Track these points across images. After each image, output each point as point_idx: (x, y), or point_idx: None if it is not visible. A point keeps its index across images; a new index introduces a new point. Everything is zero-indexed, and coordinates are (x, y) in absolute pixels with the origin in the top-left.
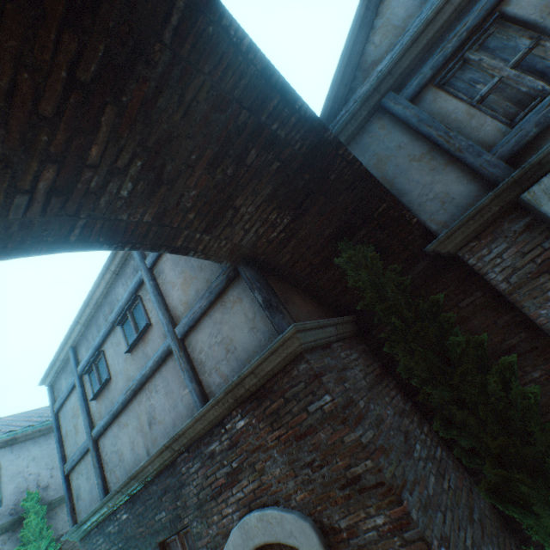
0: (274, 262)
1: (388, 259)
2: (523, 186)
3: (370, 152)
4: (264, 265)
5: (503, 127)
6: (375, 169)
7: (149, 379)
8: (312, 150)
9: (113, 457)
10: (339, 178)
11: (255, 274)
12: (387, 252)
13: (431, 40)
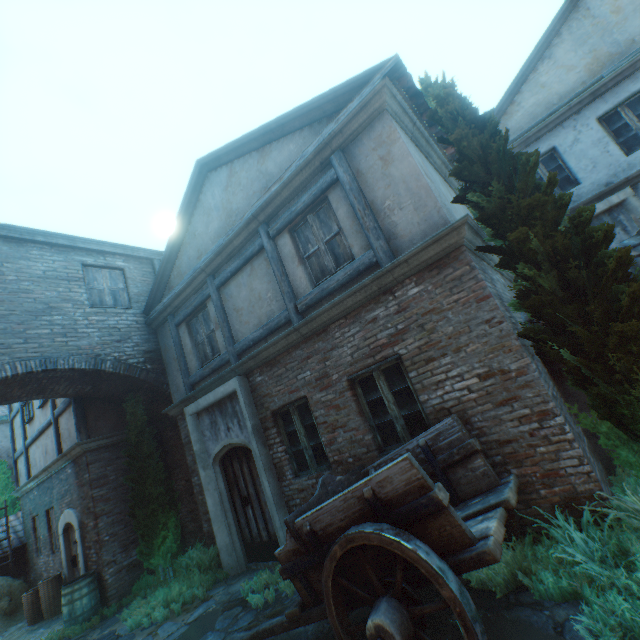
0: (97, 396)
1: (164, 404)
2: (191, 402)
3: (164, 341)
4: (91, 397)
5: (197, 367)
6: (164, 352)
7: (47, 429)
8: (83, 373)
9: (34, 461)
10: (111, 377)
11: (76, 407)
12: (161, 400)
13: (187, 298)
